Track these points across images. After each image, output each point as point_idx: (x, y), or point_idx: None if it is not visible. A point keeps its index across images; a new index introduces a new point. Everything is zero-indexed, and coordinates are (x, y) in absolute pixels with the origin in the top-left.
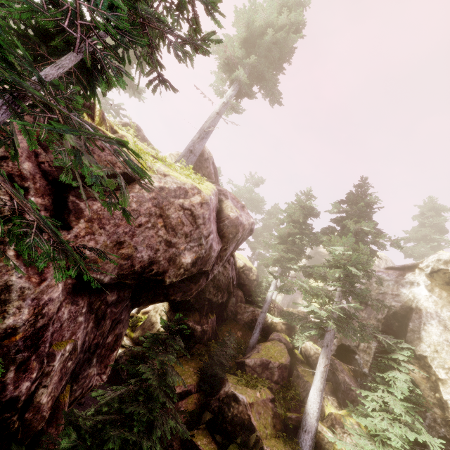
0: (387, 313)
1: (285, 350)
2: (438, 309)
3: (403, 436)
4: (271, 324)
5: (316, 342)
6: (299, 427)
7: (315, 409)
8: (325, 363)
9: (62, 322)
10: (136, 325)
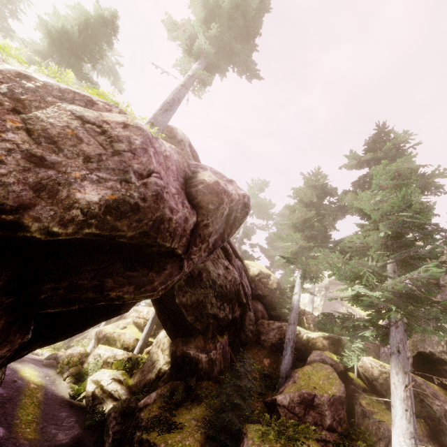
0: None
1: (333, 375)
2: None
3: None
4: (308, 341)
5: (377, 357)
6: None
7: None
8: (405, 382)
9: None
10: (135, 368)
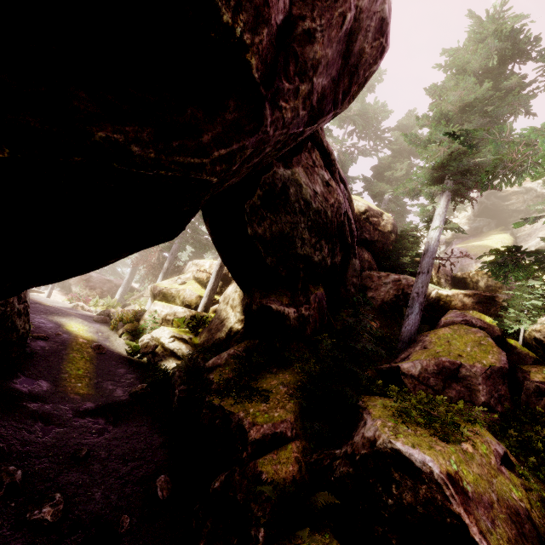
0: None
1: (487, 340)
2: None
3: None
4: (438, 300)
5: None
6: None
7: None
8: None
9: None
10: (201, 327)
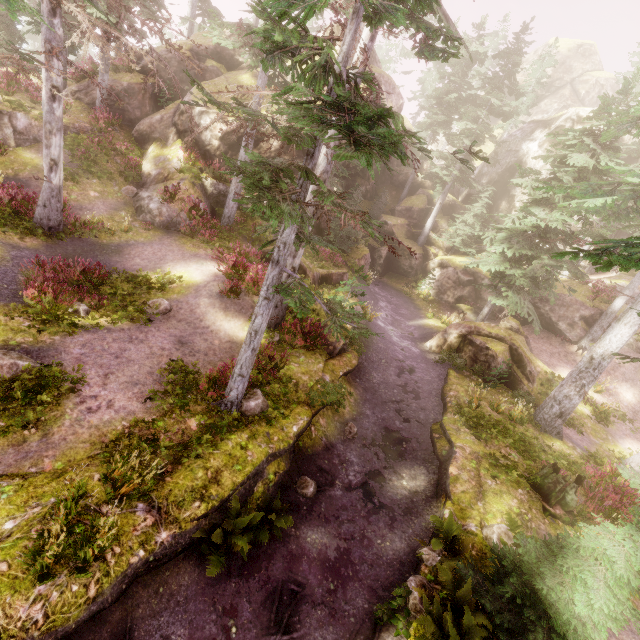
0: (504, 167)
1: (425, 200)
2: (536, 162)
3: (467, 232)
4: (421, 183)
5: (455, 194)
6: (420, 235)
7: (429, 226)
8: (441, 203)
9: (329, 186)
10: None
